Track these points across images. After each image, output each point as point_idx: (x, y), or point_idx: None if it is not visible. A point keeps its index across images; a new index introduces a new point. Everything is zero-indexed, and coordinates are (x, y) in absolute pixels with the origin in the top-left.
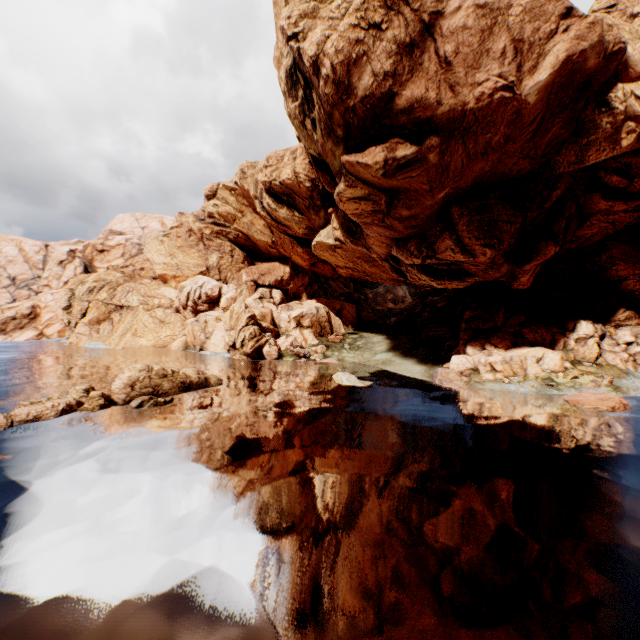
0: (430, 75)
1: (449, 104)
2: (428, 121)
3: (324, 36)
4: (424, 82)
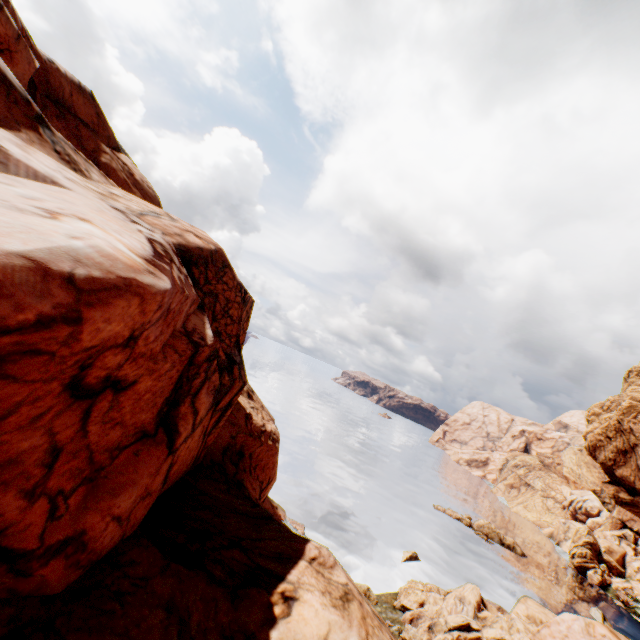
0: (632, 468)
1: (638, 486)
2: (633, 488)
3: (590, 430)
4: (629, 469)
